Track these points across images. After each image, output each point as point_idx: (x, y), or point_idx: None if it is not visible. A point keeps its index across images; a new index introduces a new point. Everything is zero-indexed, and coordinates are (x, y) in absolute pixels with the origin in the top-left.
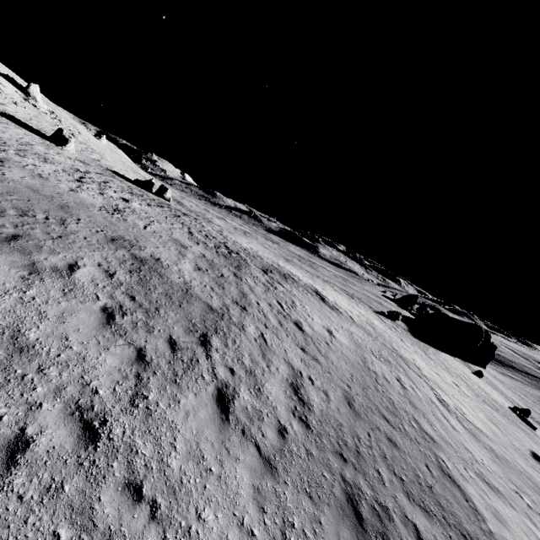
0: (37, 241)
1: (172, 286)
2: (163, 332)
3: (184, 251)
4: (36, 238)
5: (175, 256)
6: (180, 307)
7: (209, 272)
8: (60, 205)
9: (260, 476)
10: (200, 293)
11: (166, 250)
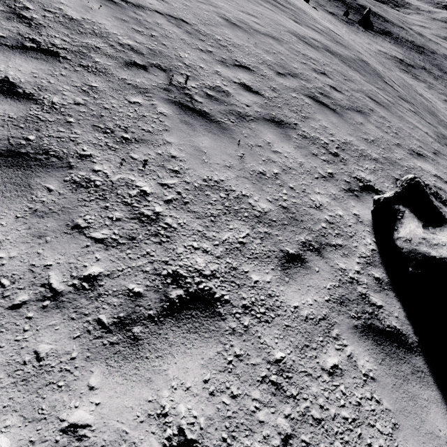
0: (366, 92)
1: (351, 61)
2: (395, 96)
3: (257, 1)
4: (362, 90)
5: (285, 20)
6: (371, 74)
7: (294, 19)
8: (255, 30)
9: (431, 119)
10: (345, 52)
11: (276, 16)
